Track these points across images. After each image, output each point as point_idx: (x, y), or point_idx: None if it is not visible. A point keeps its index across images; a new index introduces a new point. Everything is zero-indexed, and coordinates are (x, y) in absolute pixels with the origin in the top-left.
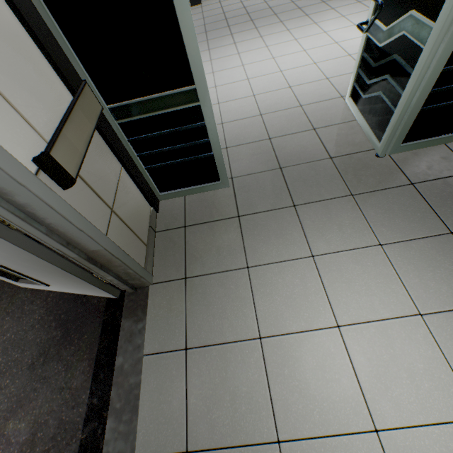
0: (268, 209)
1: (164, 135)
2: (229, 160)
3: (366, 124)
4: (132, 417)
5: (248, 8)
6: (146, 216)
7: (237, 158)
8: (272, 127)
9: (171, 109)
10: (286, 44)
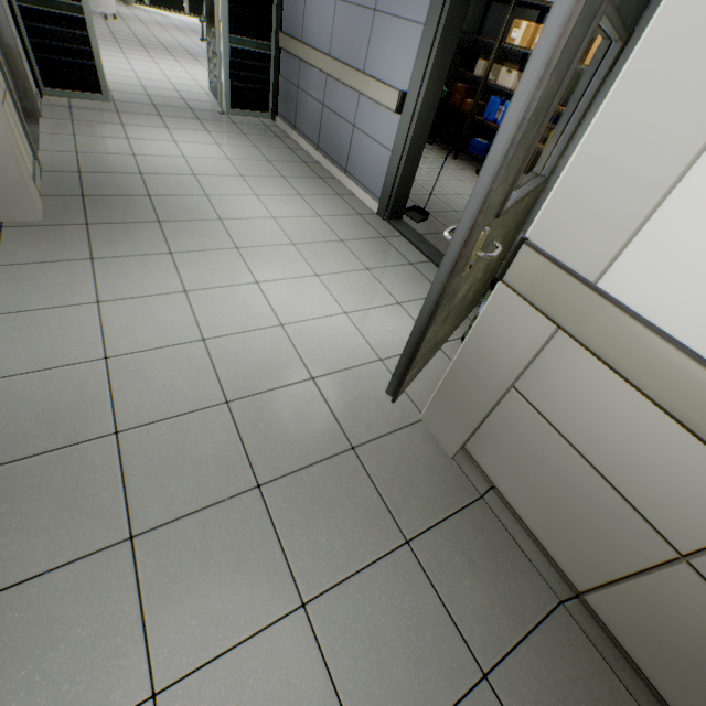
0: (142, 114)
1: (56, 31)
2: (112, 95)
3: (216, 101)
4: (34, 144)
5: (142, 41)
6: (35, 87)
7: (120, 96)
8: (152, 93)
9: (64, 13)
10: (174, 67)
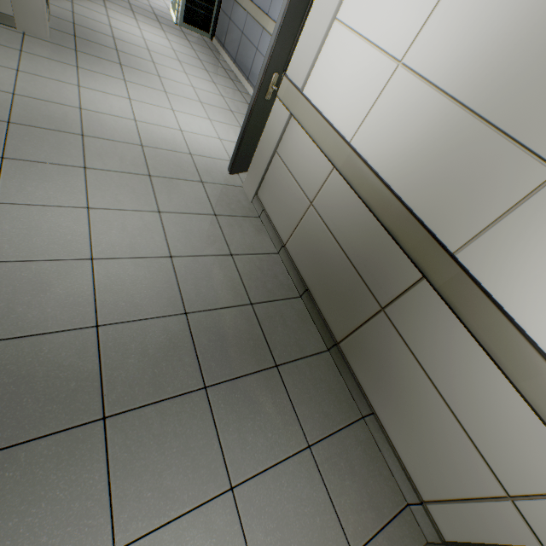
0: (120, 6)
1: None
2: None
3: (174, 15)
4: None
5: None
6: None
7: None
8: None
9: None
10: None
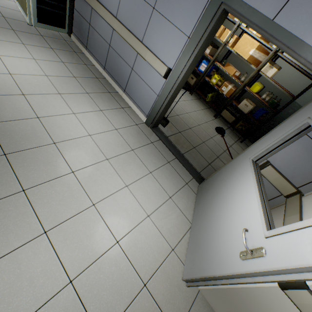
0: None
1: None
2: None
3: (24, 12)
4: None
5: None
6: None
7: None
8: None
9: None
10: None
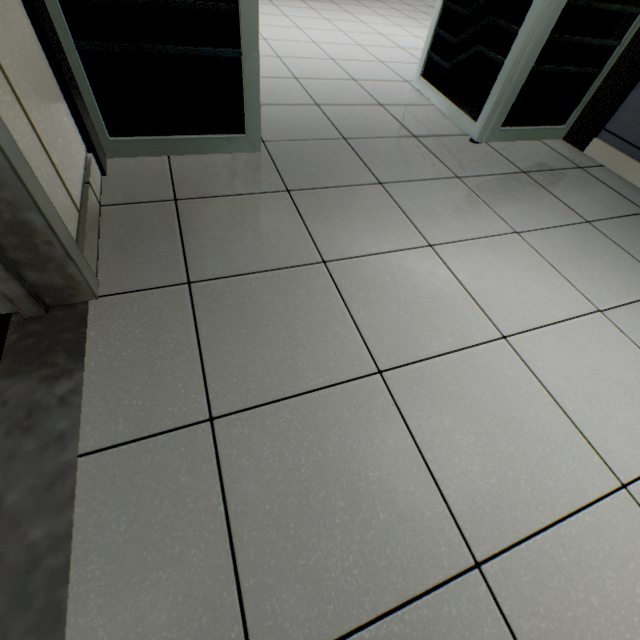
0: (340, 185)
1: None
2: None
3: (451, 104)
4: None
5: None
6: (78, 158)
7: (267, 119)
8: (318, 93)
9: None
10: (314, 21)
